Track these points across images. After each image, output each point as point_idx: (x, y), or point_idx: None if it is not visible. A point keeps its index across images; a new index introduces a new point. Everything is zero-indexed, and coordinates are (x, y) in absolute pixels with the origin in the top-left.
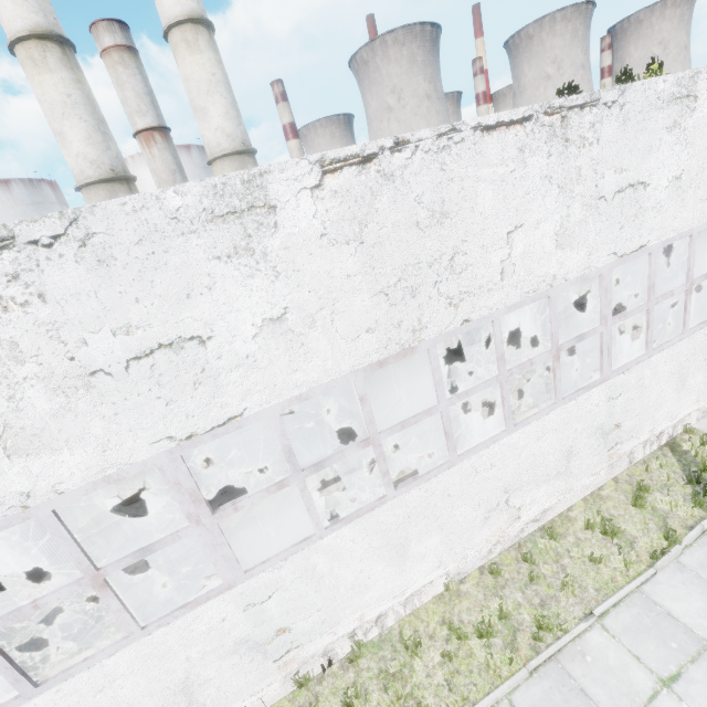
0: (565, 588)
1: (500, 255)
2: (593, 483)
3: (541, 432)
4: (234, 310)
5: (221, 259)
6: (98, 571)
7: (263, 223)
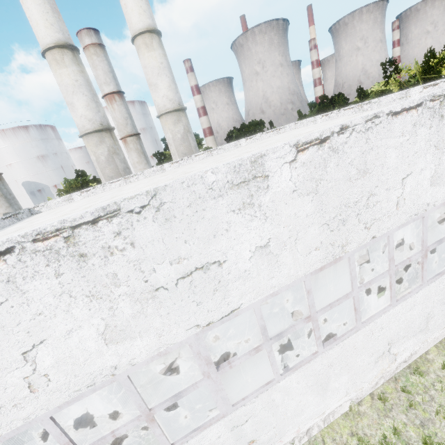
0: (438, 414)
1: (397, 193)
2: (441, 334)
3: (413, 304)
4: (240, 243)
5: (234, 211)
6: (150, 411)
7: (260, 187)
